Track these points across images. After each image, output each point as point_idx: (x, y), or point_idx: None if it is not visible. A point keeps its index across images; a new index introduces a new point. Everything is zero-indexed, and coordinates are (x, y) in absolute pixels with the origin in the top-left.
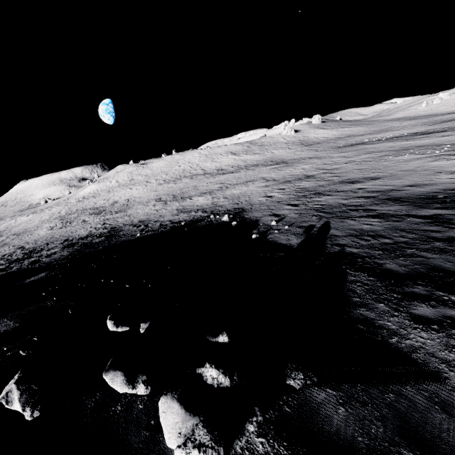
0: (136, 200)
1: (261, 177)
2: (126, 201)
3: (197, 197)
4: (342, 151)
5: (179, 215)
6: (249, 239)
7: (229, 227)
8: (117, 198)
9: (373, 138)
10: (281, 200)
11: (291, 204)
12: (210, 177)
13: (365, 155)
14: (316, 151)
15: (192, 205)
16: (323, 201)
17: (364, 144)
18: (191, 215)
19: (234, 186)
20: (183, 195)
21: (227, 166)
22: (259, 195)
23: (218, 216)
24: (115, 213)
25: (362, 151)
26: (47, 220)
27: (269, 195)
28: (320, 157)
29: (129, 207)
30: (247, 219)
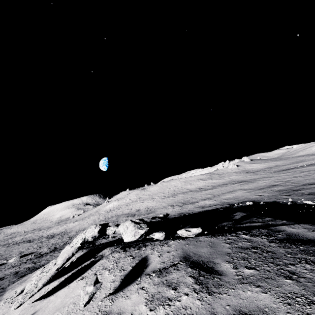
0: (153, 207)
1: (238, 188)
2: (147, 208)
3: (202, 201)
4: (282, 173)
5: (206, 208)
6: (286, 205)
7: (260, 205)
8: (137, 208)
9: (296, 165)
10: (272, 195)
11: (284, 195)
12: (197, 192)
13: (303, 173)
14: (261, 174)
15: (204, 204)
16: (306, 192)
17: (294, 169)
18: (215, 207)
19: (223, 194)
20: (188, 201)
21: (204, 186)
22: (251, 195)
23: (240, 203)
24: (147, 214)
25: (297, 171)
26: (94, 222)
27: (258, 194)
28: (269, 176)
29: (153, 210)
30: (265, 202)
